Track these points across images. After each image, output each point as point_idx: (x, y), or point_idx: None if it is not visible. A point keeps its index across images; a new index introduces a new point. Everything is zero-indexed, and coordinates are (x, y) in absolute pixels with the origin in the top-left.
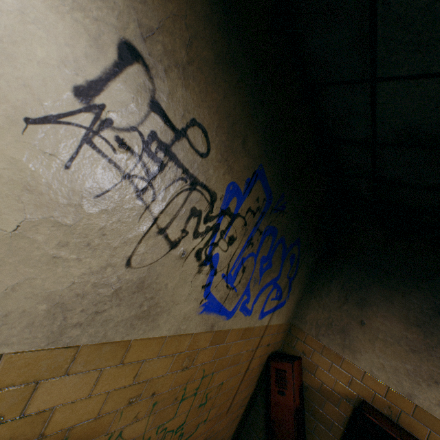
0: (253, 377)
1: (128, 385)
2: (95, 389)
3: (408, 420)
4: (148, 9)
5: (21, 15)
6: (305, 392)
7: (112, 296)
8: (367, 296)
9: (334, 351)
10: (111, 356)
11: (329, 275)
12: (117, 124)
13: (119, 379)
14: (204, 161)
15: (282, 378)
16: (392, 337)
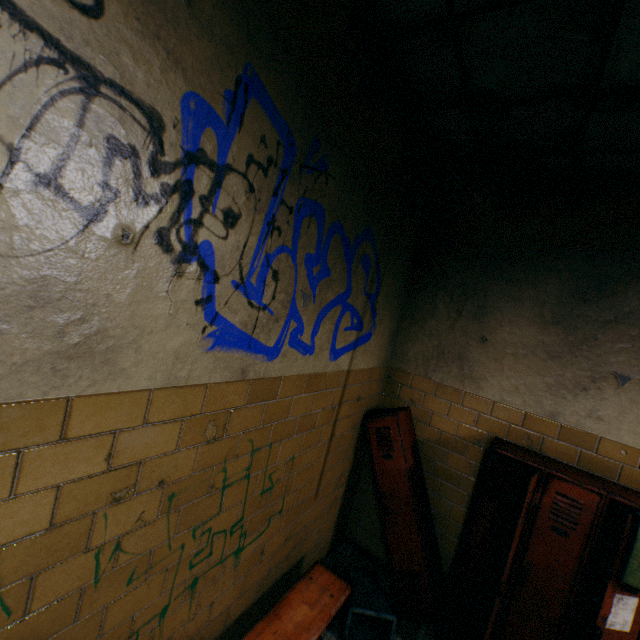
0: (346, 447)
1: (98, 473)
2: (21, 485)
3: (553, 445)
4: None
5: None
6: (421, 449)
7: None
8: (486, 302)
9: (451, 387)
10: (30, 427)
11: (432, 286)
12: None
13: (73, 464)
14: (98, 29)
15: (386, 438)
16: (525, 348)
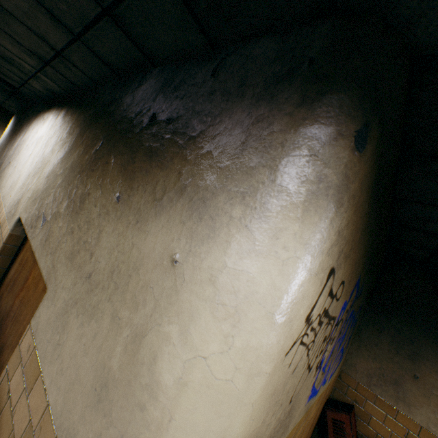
0: (312, 427)
1: None
2: None
3: None
4: (344, 239)
5: (302, 299)
6: None
7: (278, 428)
8: (419, 350)
9: (388, 402)
10: None
11: (378, 325)
12: (313, 319)
13: None
14: (337, 302)
15: (340, 429)
16: None
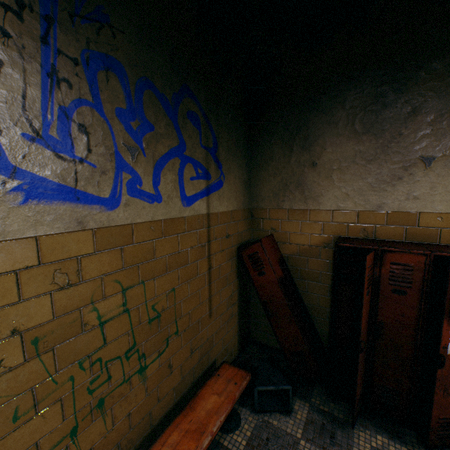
0: (228, 275)
1: None
2: None
3: (384, 230)
4: None
5: None
6: (288, 262)
7: None
8: (309, 134)
9: (299, 210)
10: None
11: (266, 135)
12: None
13: None
14: None
15: (257, 260)
16: (347, 161)
